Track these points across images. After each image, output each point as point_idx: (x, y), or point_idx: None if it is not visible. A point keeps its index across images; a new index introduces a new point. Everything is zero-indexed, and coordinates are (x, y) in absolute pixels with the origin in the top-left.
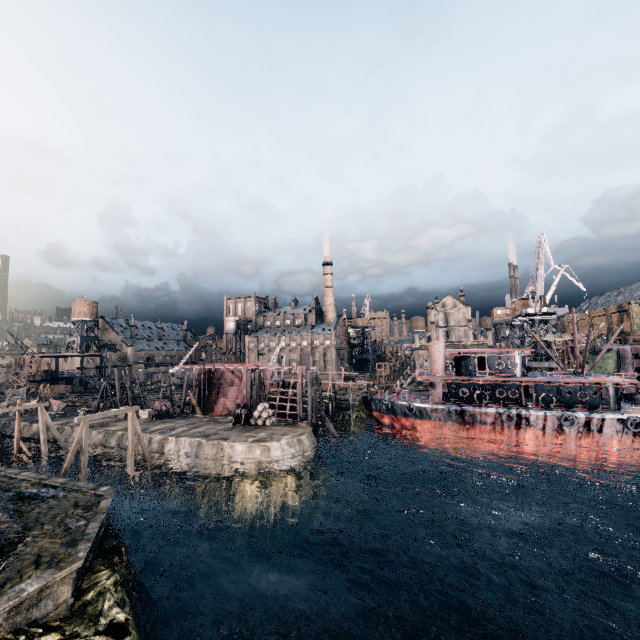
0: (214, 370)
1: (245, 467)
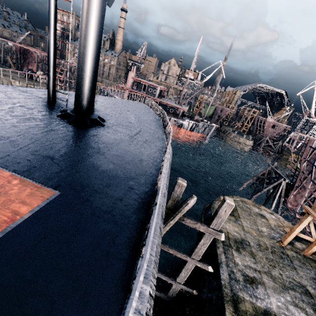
0: (27, 49)
1: None
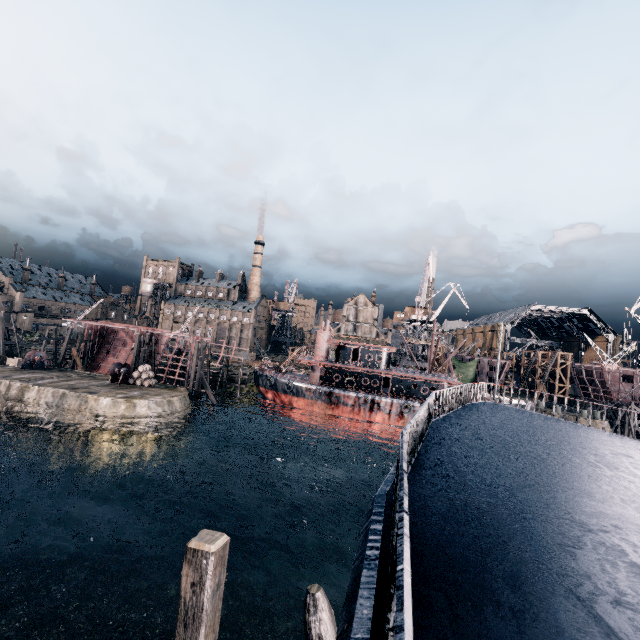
0: (108, 328)
1: (107, 420)
